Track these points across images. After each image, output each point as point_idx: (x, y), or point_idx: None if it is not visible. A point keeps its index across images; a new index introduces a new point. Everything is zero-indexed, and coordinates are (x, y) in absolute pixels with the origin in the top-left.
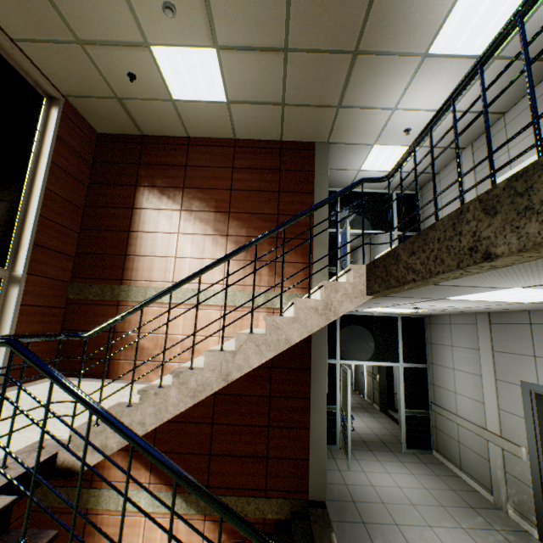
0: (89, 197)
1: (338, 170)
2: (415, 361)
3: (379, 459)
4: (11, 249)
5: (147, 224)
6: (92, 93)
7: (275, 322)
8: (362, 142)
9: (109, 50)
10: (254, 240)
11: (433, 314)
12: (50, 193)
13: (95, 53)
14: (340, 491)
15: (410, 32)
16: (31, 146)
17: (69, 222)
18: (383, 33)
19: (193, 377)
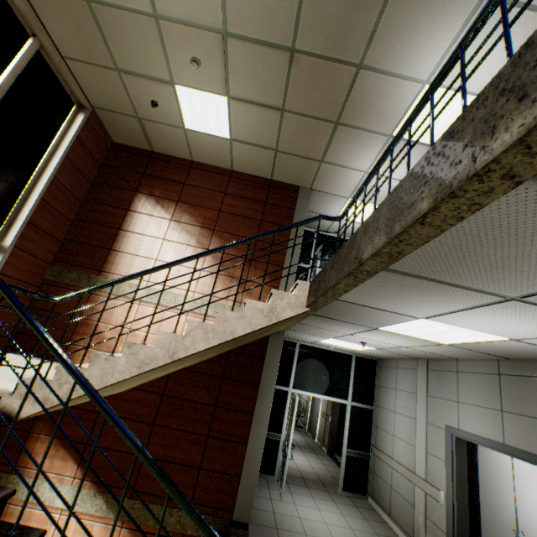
0: (91, 193)
1: (317, 214)
2: (363, 402)
3: (313, 496)
4: (6, 221)
5: (137, 226)
6: (117, 109)
7: (225, 316)
8: (339, 194)
9: (140, 80)
10: (223, 246)
11: (384, 357)
12: (56, 182)
13: (128, 80)
14: (266, 517)
15: (379, 117)
16: (52, 140)
17: (66, 210)
18: (359, 114)
19: (144, 350)
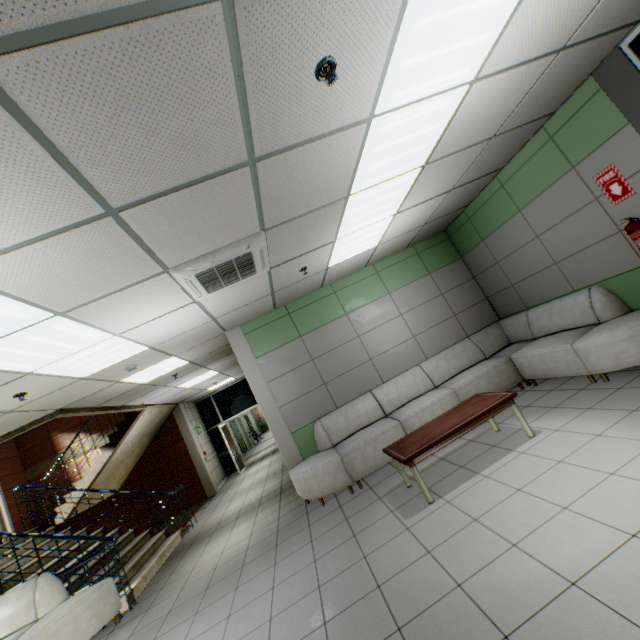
0: None
1: None
2: None
3: None
4: None
5: None
6: None
7: None
8: None
9: None
10: None
11: None
12: None
13: None
14: None
15: None
16: None
17: None
18: None
19: None
